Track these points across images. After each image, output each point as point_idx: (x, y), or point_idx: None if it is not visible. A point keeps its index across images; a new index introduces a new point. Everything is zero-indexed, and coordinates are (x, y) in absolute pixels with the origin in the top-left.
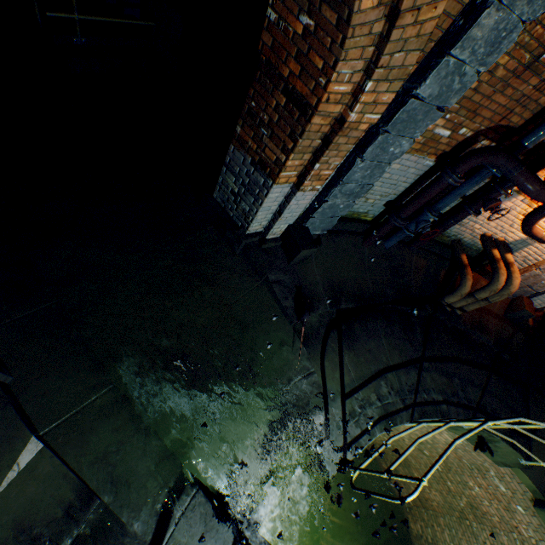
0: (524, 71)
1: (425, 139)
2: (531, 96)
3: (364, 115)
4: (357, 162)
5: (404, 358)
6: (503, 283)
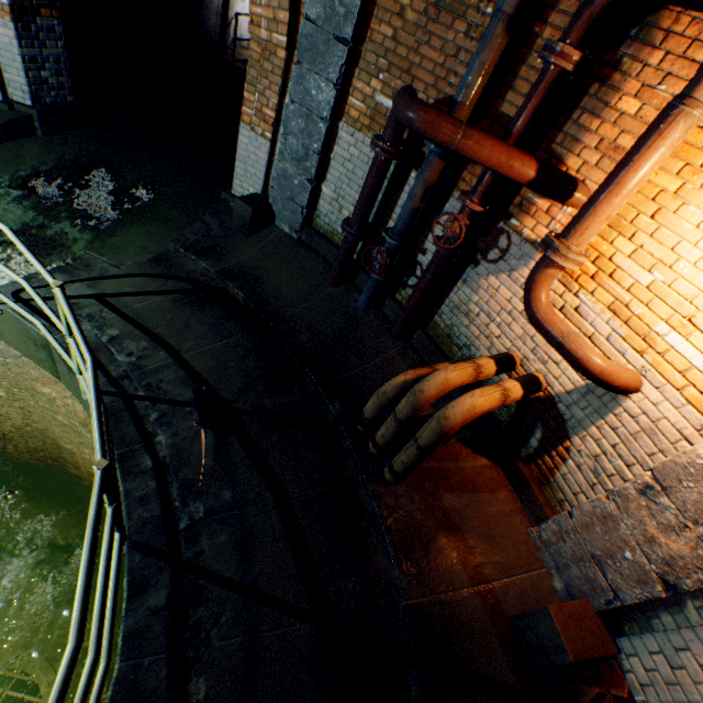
0: (440, 13)
1: (371, 110)
2: (471, 49)
3: (272, 34)
4: (288, 103)
5: (208, 376)
6: (439, 389)
